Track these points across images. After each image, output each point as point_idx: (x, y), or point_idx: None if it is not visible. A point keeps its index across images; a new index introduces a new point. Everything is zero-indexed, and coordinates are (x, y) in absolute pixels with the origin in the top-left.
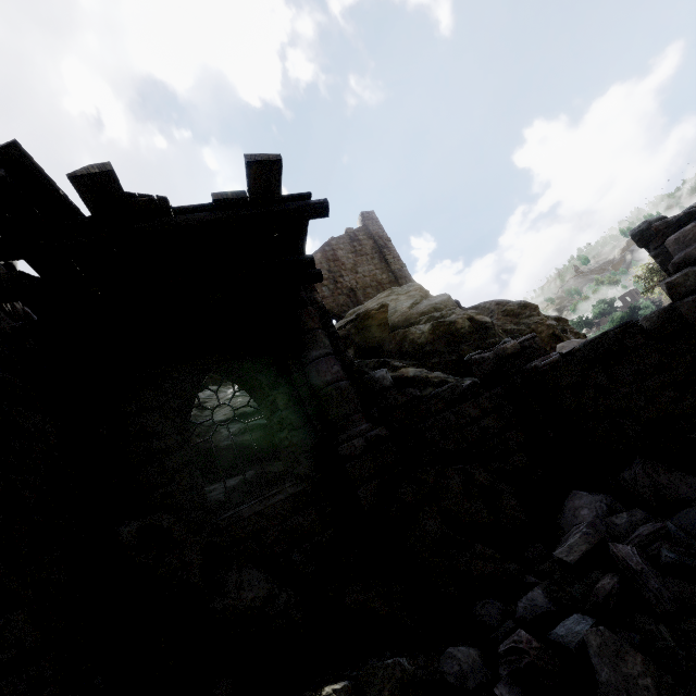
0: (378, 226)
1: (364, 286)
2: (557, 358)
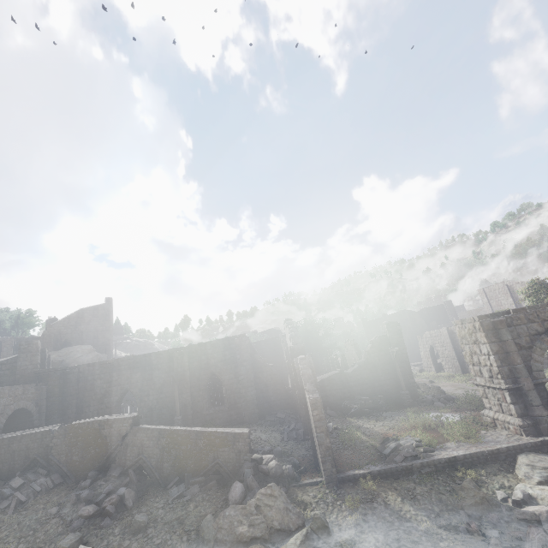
0: (111, 305)
1: (89, 331)
2: None
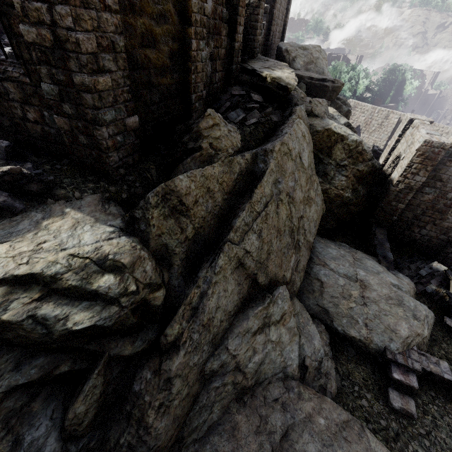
0: None
1: None
2: None
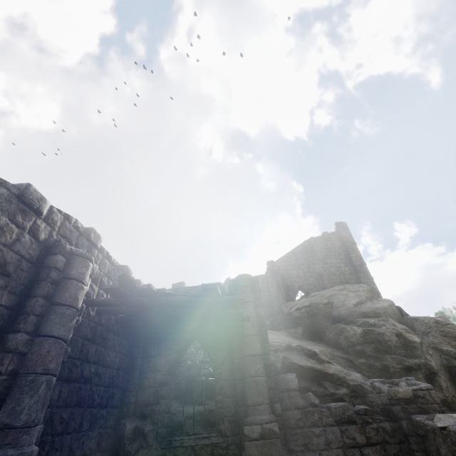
0: (347, 233)
1: (329, 273)
2: (436, 425)
